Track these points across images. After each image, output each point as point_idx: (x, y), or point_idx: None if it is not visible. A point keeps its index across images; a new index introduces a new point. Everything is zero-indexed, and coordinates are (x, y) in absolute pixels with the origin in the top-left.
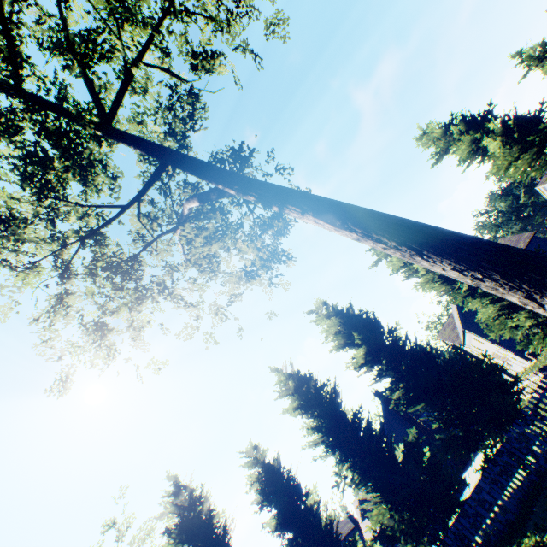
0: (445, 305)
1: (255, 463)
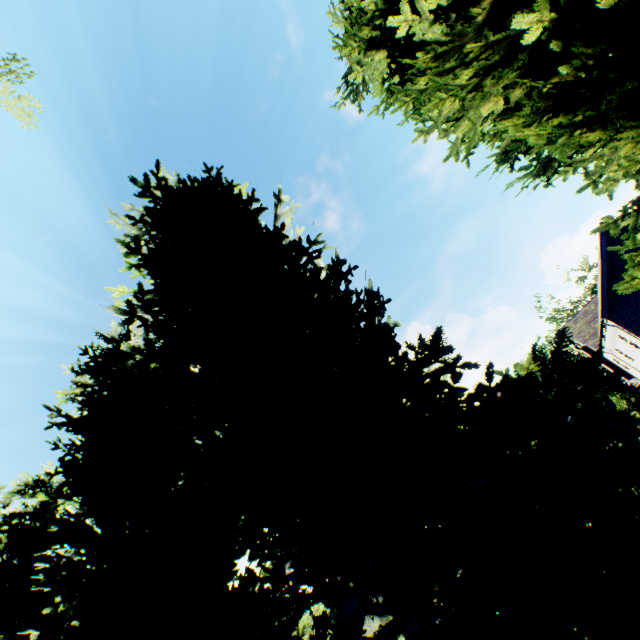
0: (591, 286)
1: (22, 515)
